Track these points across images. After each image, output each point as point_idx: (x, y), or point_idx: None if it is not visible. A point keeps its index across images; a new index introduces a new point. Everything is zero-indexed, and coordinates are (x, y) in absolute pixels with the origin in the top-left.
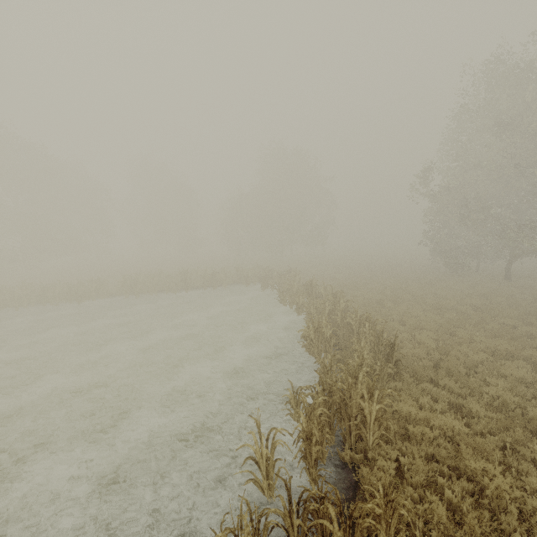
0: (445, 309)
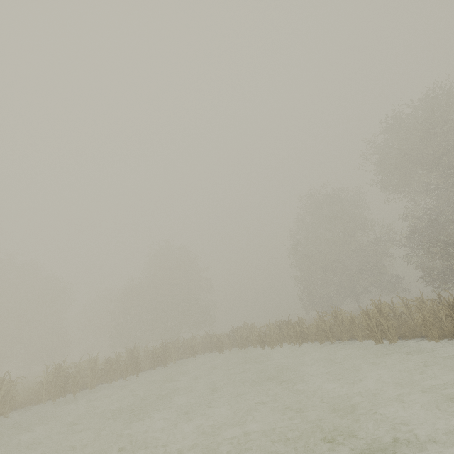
0: None
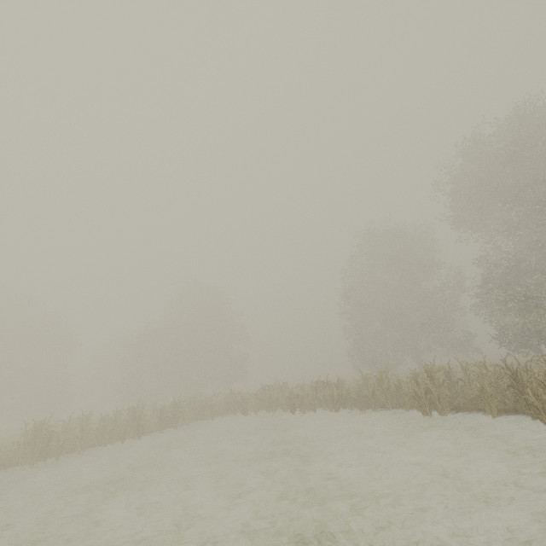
0: None
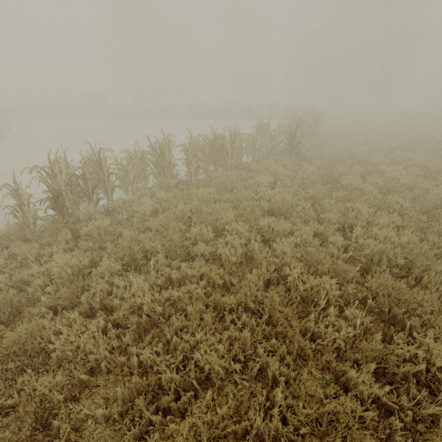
0: (432, 144)
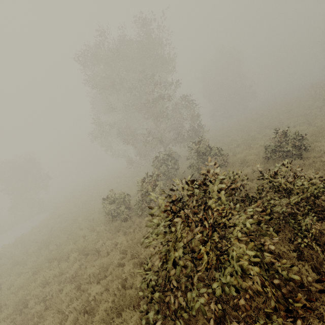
0: None
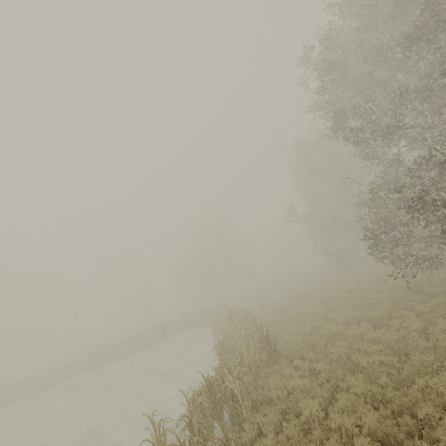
0: (331, 299)
